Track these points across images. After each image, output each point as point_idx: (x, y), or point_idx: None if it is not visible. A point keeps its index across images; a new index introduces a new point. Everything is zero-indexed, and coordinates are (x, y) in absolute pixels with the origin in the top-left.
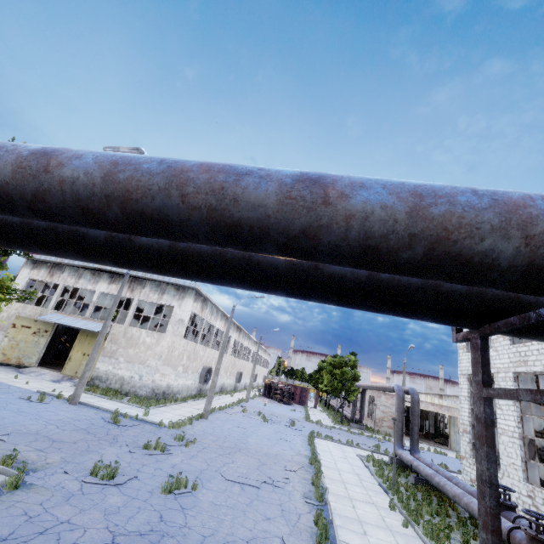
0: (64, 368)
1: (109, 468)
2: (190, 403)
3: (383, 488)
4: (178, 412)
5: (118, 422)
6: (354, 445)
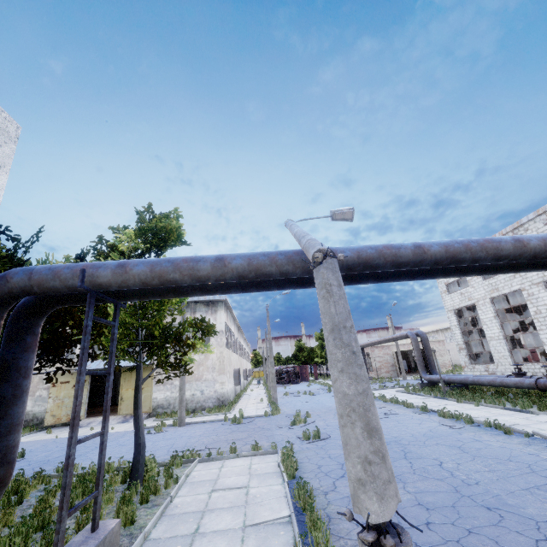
0: (119, 409)
1: (314, 432)
2: (242, 402)
3: (440, 397)
4: (252, 408)
5: (241, 422)
6: (385, 388)
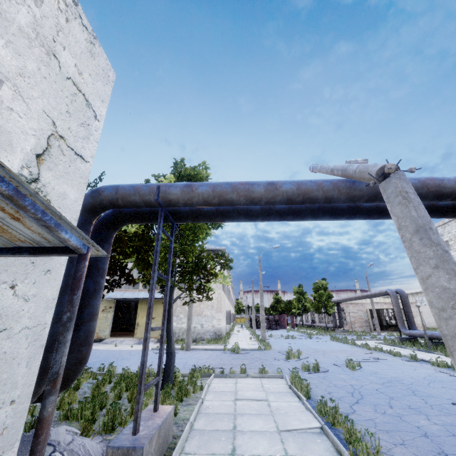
0: (135, 333)
1: (314, 364)
2: (233, 339)
3: (424, 351)
4: (244, 344)
5: (239, 352)
6: (363, 339)
